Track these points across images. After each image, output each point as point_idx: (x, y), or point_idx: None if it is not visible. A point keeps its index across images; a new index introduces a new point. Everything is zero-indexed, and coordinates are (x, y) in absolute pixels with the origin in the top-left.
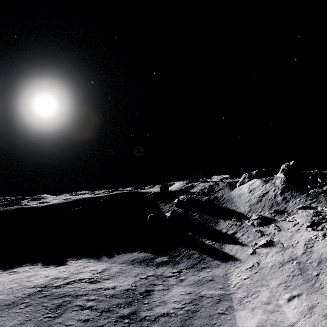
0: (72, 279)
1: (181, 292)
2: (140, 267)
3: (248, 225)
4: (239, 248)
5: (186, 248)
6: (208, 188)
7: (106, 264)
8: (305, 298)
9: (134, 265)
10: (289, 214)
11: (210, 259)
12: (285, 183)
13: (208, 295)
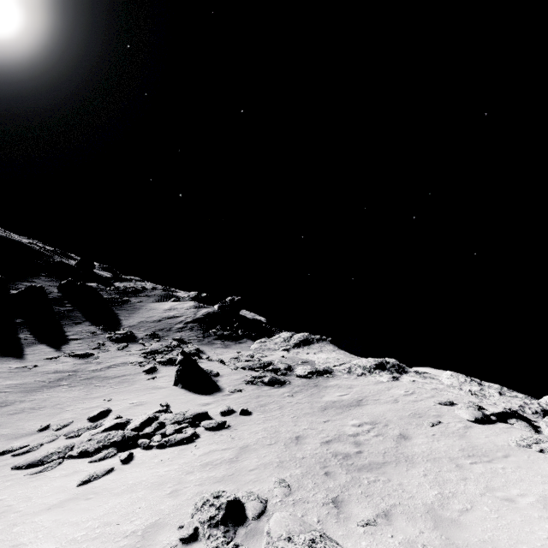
0: None
1: None
2: None
3: (105, 337)
4: (48, 351)
5: None
6: (136, 288)
7: None
8: (4, 394)
9: None
10: (158, 341)
11: None
12: (206, 315)
13: None
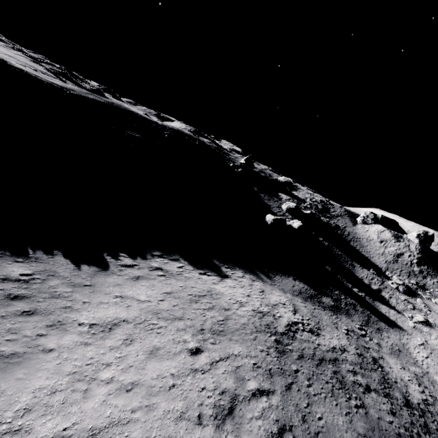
0: (285, 321)
1: (397, 365)
2: (321, 311)
3: (391, 287)
4: (397, 315)
5: (338, 290)
6: (321, 204)
7: (280, 293)
8: None
9: (311, 304)
10: (431, 294)
11: (376, 318)
12: (421, 254)
13: (418, 373)
